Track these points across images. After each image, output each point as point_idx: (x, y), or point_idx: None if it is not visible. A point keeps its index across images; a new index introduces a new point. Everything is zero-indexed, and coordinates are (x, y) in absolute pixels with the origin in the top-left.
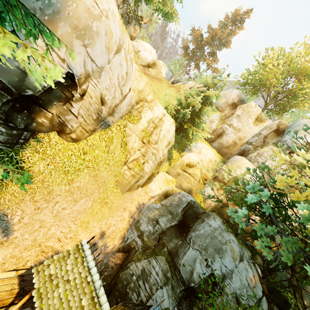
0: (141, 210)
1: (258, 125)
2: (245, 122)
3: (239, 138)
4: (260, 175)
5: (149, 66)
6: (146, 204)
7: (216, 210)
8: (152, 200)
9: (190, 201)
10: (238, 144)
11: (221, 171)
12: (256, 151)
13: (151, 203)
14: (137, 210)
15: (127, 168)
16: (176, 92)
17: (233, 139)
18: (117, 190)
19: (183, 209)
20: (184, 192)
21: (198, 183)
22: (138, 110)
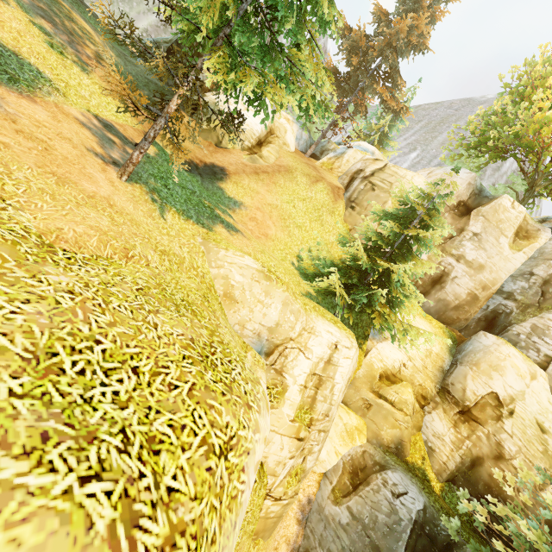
0: (308, 519)
1: (522, 249)
2: (492, 247)
3: (481, 286)
4: (547, 384)
5: (260, 142)
6: (314, 497)
7: (459, 474)
8: (326, 488)
9: (418, 518)
10: (481, 298)
11: (455, 378)
12: (527, 318)
13: (326, 500)
14: (301, 526)
15: (272, 500)
16: (327, 192)
17: (468, 289)
18: (259, 544)
19: (407, 547)
20: (394, 474)
21: (412, 418)
22: (275, 367)
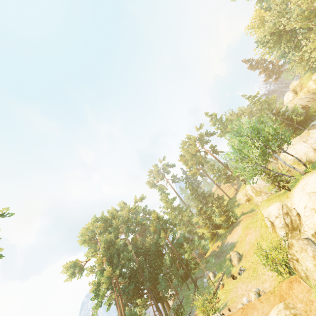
0: None
1: None
2: None
3: None
4: None
5: (295, 93)
6: None
7: None
8: None
9: None
10: None
11: None
12: None
13: None
14: None
15: None
16: None
17: None
18: None
19: None
20: None
21: None
22: (312, 90)
